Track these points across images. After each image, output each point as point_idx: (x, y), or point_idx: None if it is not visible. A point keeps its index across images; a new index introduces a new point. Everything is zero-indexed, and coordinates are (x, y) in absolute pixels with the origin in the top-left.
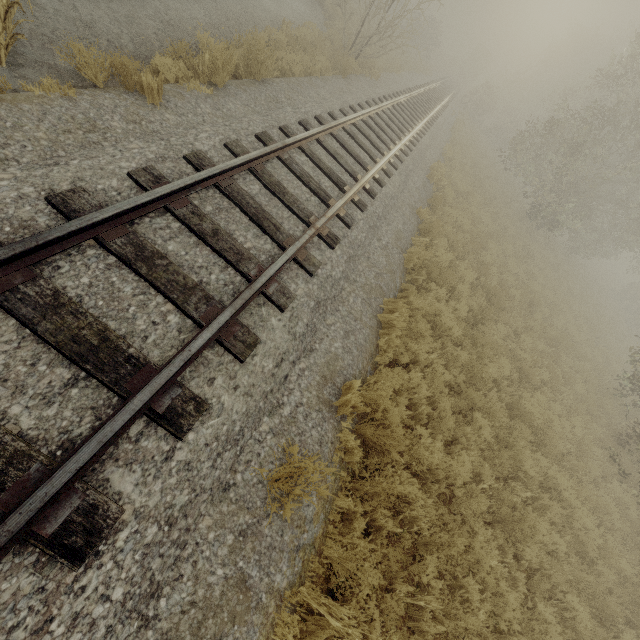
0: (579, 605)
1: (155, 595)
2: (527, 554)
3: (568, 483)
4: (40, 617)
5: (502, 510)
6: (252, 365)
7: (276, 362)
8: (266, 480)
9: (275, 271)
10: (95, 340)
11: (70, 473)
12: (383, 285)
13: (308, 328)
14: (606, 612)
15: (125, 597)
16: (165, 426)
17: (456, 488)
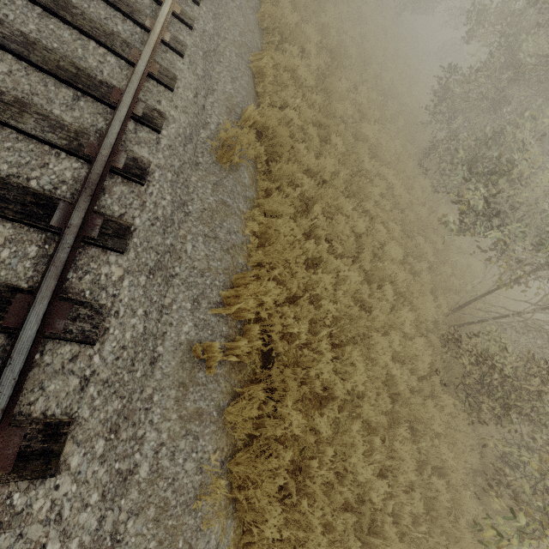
0: (396, 225)
1: (185, 205)
2: (369, 207)
3: (391, 172)
4: (140, 201)
5: (353, 186)
6: (179, 94)
7: (194, 94)
8: (217, 162)
9: (165, 19)
10: (72, 70)
11: (115, 134)
12: (248, 42)
13: (205, 73)
14: (410, 231)
15: (172, 200)
16: (147, 124)
17: (326, 176)
